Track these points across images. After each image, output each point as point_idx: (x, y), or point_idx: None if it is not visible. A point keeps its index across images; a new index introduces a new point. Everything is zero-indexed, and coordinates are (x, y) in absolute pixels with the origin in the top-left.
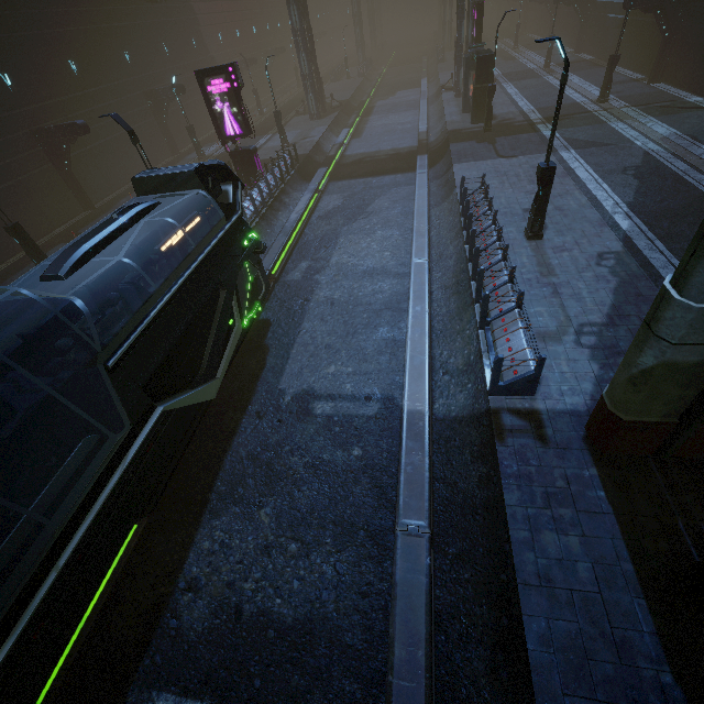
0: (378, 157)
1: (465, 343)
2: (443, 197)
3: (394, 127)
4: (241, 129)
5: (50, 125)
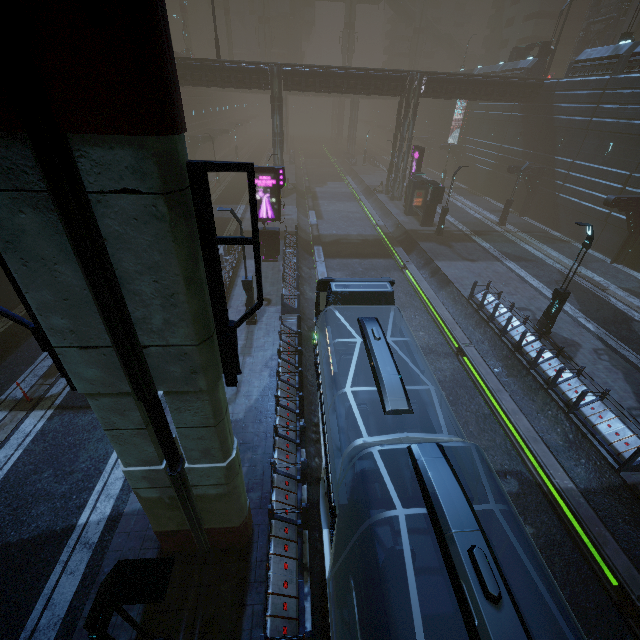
0: (353, 241)
1: (553, 422)
2: (437, 286)
3: (346, 214)
4: (274, 214)
5: None
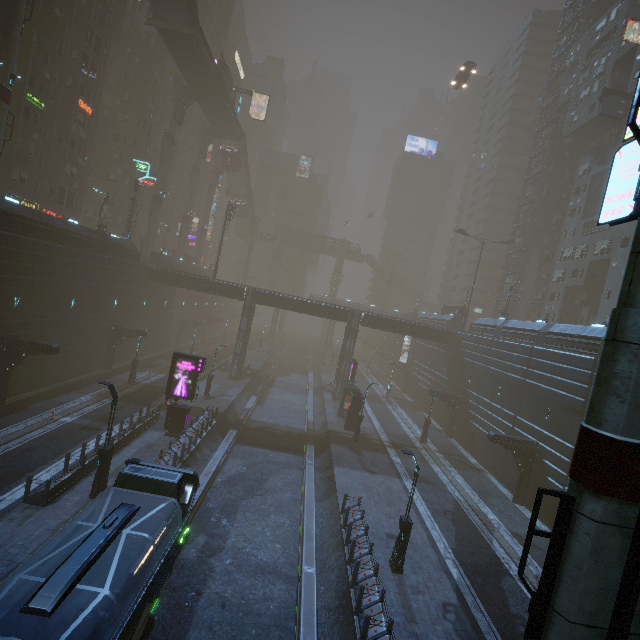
0: (276, 431)
1: None
2: (326, 493)
3: (289, 404)
4: (187, 393)
5: (26, 339)
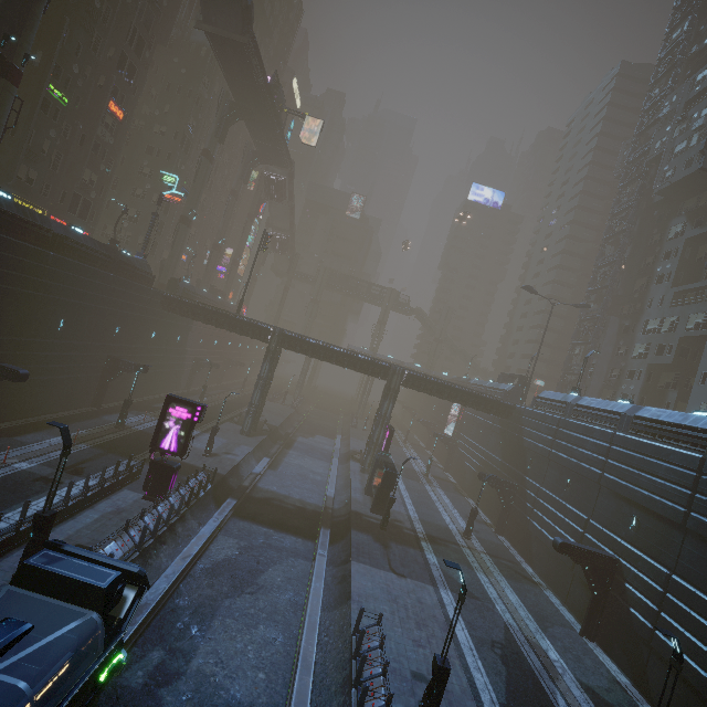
0: (286, 505)
1: None
2: (337, 599)
3: (307, 472)
4: (177, 448)
5: None
